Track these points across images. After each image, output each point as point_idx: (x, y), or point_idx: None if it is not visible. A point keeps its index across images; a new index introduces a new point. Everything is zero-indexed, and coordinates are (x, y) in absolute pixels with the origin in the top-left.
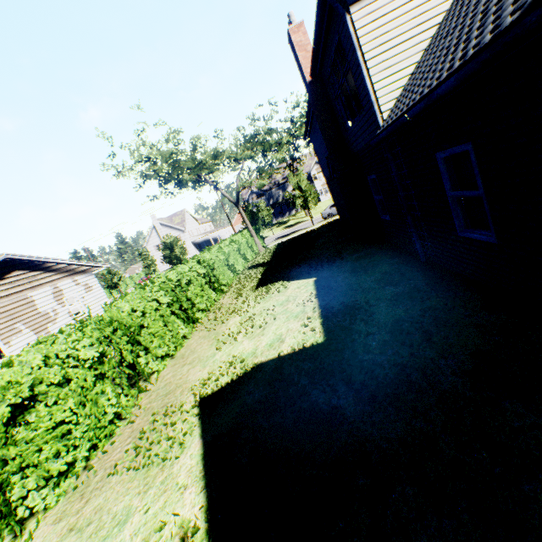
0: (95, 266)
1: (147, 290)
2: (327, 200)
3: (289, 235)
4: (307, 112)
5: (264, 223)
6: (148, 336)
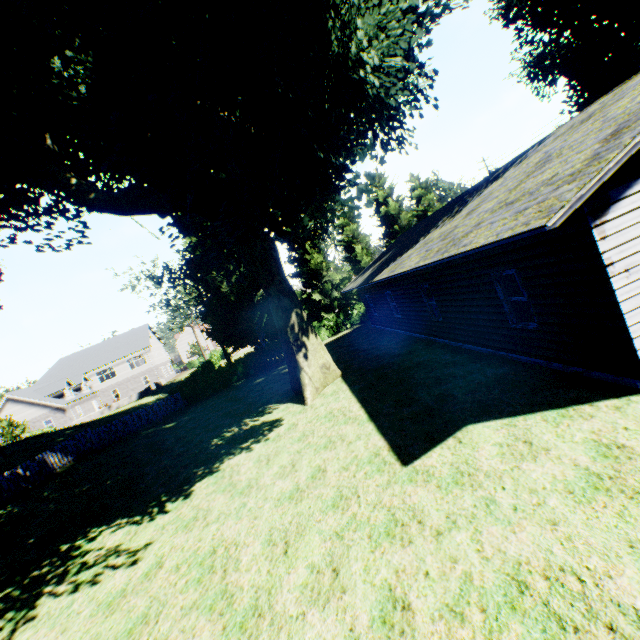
0: None
1: None
2: None
3: None
4: None
5: None
6: None
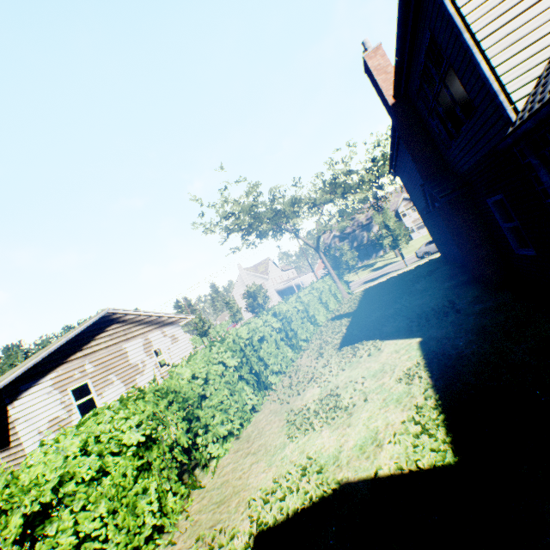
0: (181, 317)
1: (214, 351)
2: (420, 237)
3: (377, 278)
4: (391, 141)
5: (348, 266)
6: (209, 410)
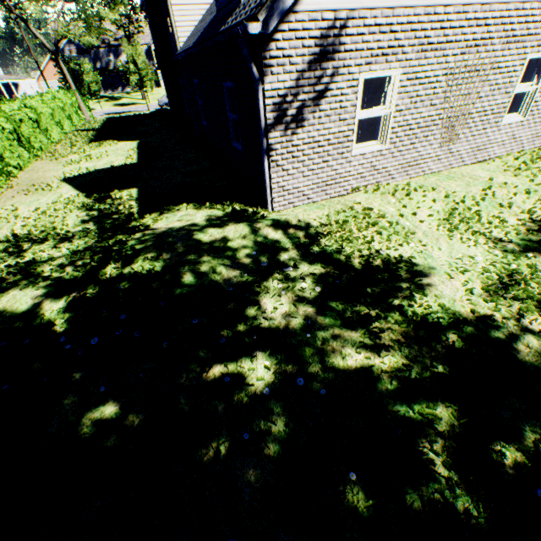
0: None
1: None
2: None
3: (121, 113)
4: None
5: (90, 90)
6: (2, 148)
